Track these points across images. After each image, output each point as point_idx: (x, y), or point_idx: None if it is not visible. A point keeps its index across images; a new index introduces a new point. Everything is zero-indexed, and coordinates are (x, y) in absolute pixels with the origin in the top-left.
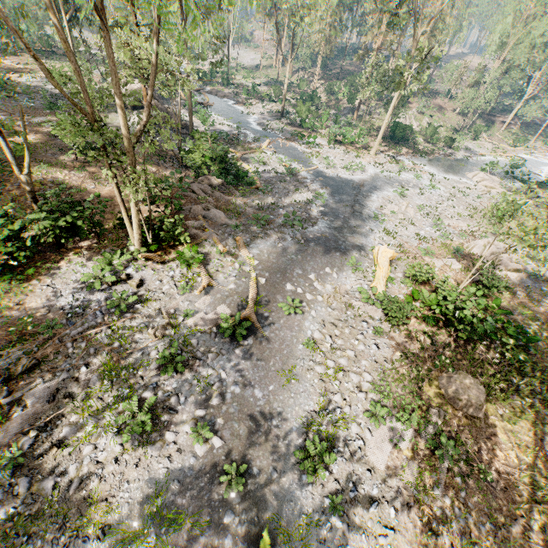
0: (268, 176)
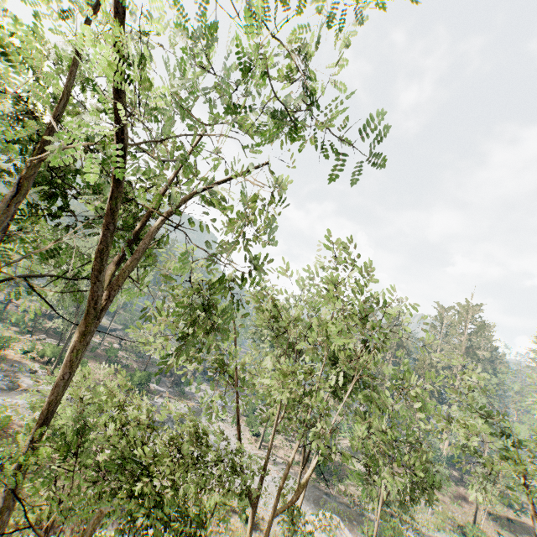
0: (154, 403)
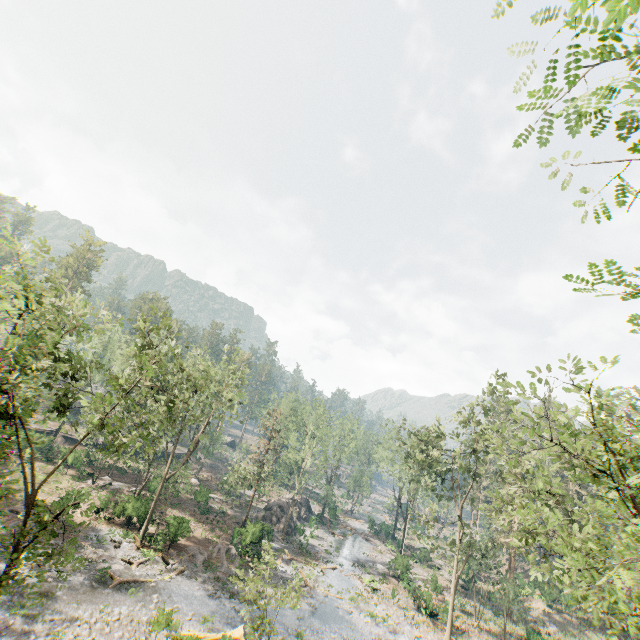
0: (281, 574)
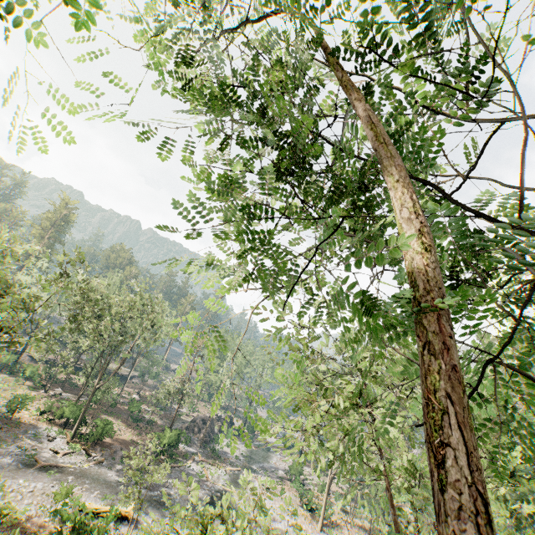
0: (188, 471)
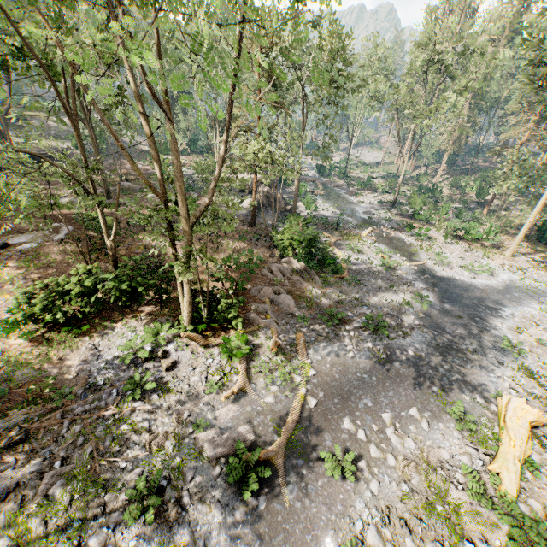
0: (360, 266)
